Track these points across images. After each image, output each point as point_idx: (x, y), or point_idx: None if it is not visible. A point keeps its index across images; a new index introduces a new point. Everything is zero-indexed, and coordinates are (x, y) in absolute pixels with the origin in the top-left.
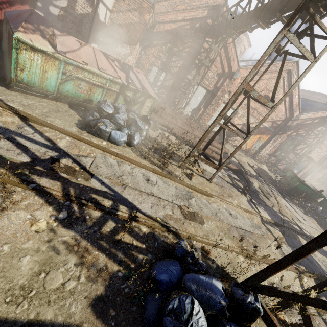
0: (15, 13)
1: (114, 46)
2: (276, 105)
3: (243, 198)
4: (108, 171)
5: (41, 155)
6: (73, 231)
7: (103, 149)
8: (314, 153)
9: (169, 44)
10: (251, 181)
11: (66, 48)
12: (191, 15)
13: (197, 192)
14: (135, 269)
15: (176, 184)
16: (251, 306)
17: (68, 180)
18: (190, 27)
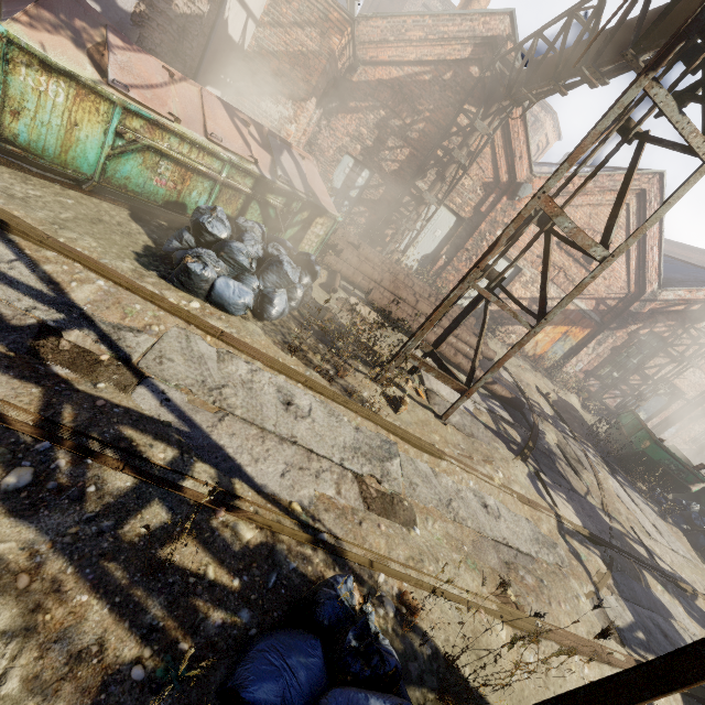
0: None
1: (259, 99)
2: (613, 255)
3: (520, 468)
4: (188, 373)
5: (15, 314)
6: (35, 528)
7: (189, 319)
8: (686, 379)
9: (384, 111)
10: (540, 429)
11: (132, 78)
12: (437, 52)
13: (410, 444)
14: (191, 655)
15: (359, 420)
16: None
17: (67, 385)
18: (431, 79)
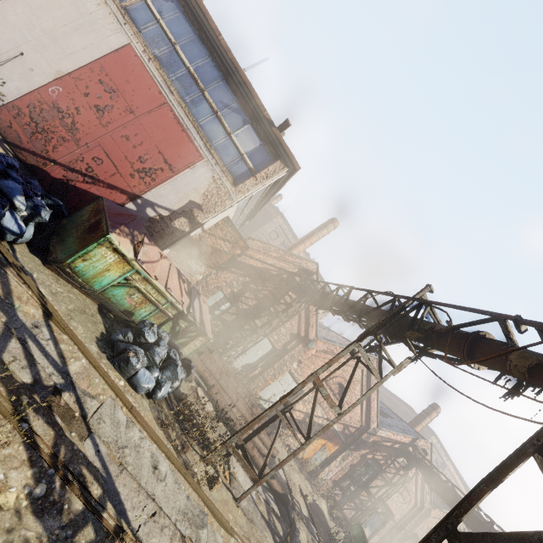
0: (116, 208)
1: (189, 259)
2: (343, 413)
3: None
4: (111, 433)
5: (46, 377)
6: (42, 525)
7: (119, 393)
8: (394, 502)
9: (249, 278)
10: (297, 526)
11: (146, 258)
12: (282, 265)
13: (215, 517)
14: None
15: (190, 490)
16: None
17: (62, 431)
18: (276, 274)
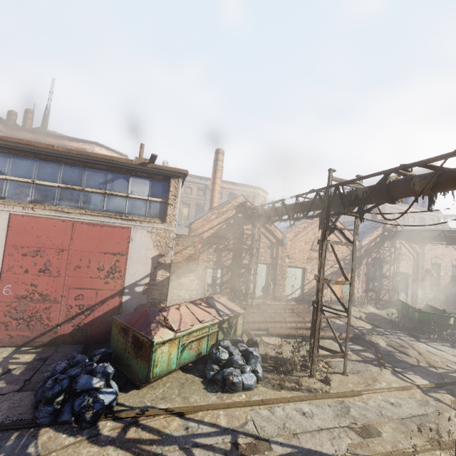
0: (131, 317)
1: (179, 280)
2: (352, 281)
3: (386, 373)
4: (273, 427)
5: (224, 445)
6: None
7: (251, 404)
8: (402, 267)
9: (214, 245)
10: (375, 342)
11: (177, 323)
12: (224, 217)
13: (347, 397)
14: None
15: (326, 401)
16: None
17: None
18: (226, 226)
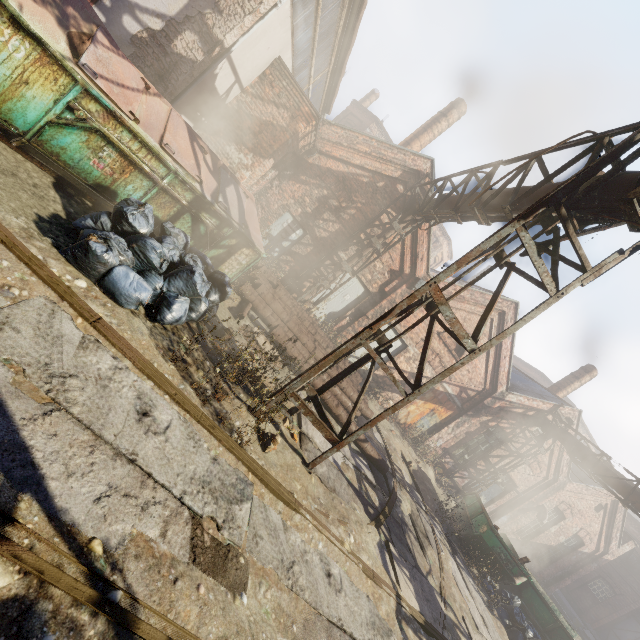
0: None
1: (225, 143)
2: (480, 349)
3: (372, 535)
4: (32, 350)
5: None
6: None
7: (64, 294)
8: (519, 473)
9: (327, 191)
10: (398, 496)
11: (106, 72)
12: (376, 166)
13: (268, 488)
14: None
15: (220, 450)
16: None
17: None
18: (368, 182)
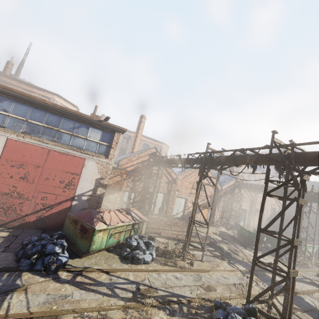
0: (80, 214)
1: (108, 196)
2: (212, 207)
3: (225, 262)
4: (159, 283)
5: (132, 289)
6: (177, 316)
7: (148, 270)
8: (243, 205)
9: (132, 177)
10: (221, 247)
11: (108, 220)
12: (141, 160)
13: (201, 272)
14: None
15: (189, 273)
16: (252, 308)
17: (153, 296)
18: (142, 165)
